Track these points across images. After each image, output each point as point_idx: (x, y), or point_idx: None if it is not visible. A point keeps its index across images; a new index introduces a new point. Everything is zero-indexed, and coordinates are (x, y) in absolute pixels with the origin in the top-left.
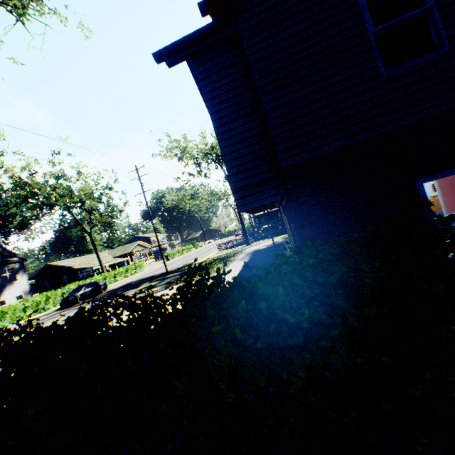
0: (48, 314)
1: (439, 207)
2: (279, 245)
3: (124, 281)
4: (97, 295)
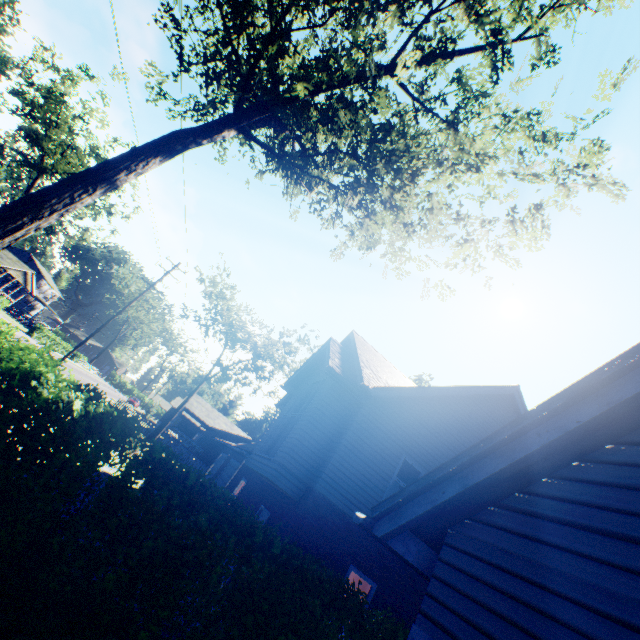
0: None
1: None
2: None
3: None
4: None
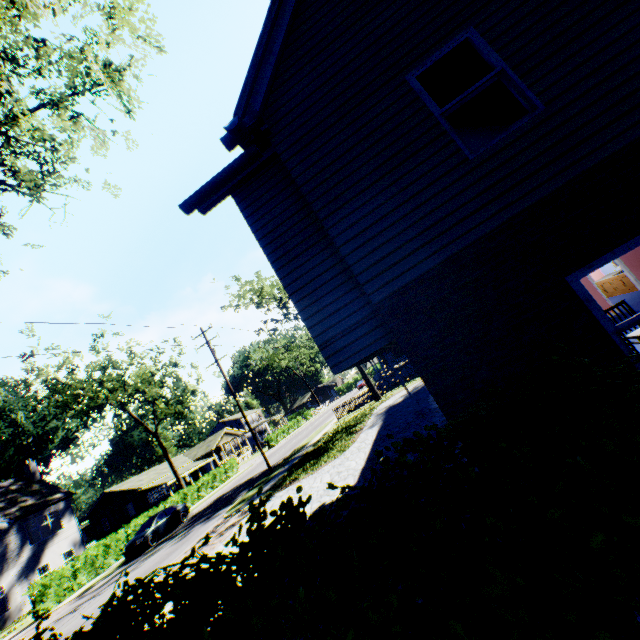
0: (108, 575)
1: (633, 285)
2: (420, 392)
3: (213, 496)
4: (176, 527)
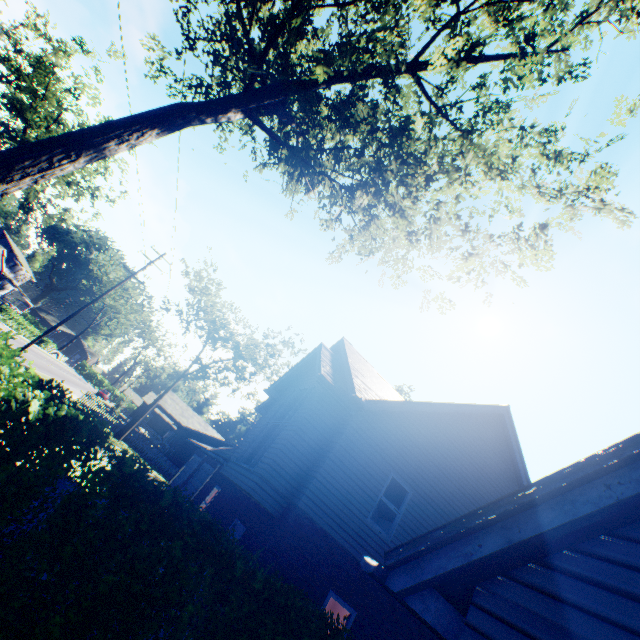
0: None
1: None
2: None
3: None
4: None
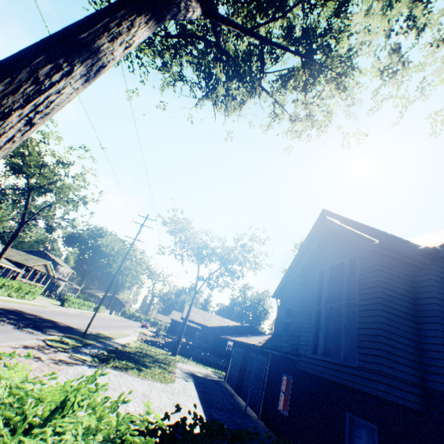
0: None
1: None
2: (220, 384)
3: (11, 303)
4: None
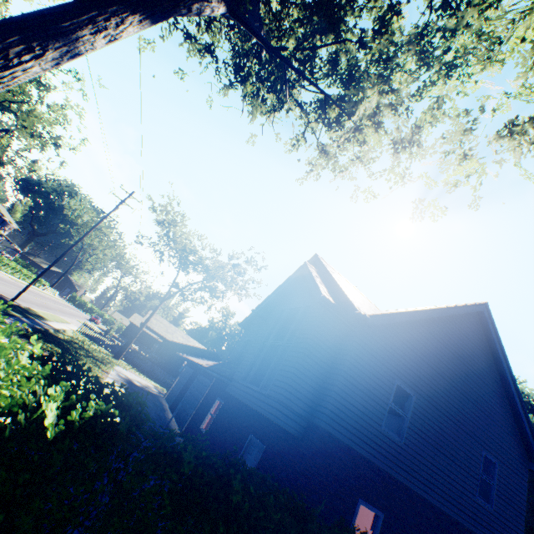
0: None
1: None
2: (157, 398)
3: None
4: None
